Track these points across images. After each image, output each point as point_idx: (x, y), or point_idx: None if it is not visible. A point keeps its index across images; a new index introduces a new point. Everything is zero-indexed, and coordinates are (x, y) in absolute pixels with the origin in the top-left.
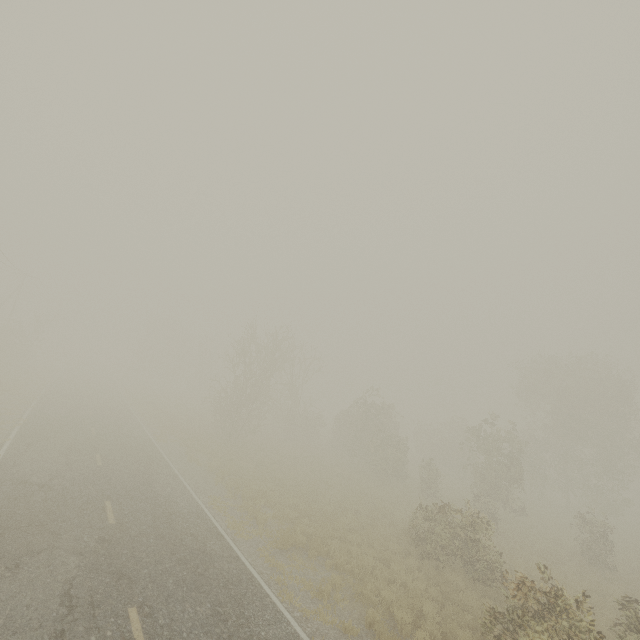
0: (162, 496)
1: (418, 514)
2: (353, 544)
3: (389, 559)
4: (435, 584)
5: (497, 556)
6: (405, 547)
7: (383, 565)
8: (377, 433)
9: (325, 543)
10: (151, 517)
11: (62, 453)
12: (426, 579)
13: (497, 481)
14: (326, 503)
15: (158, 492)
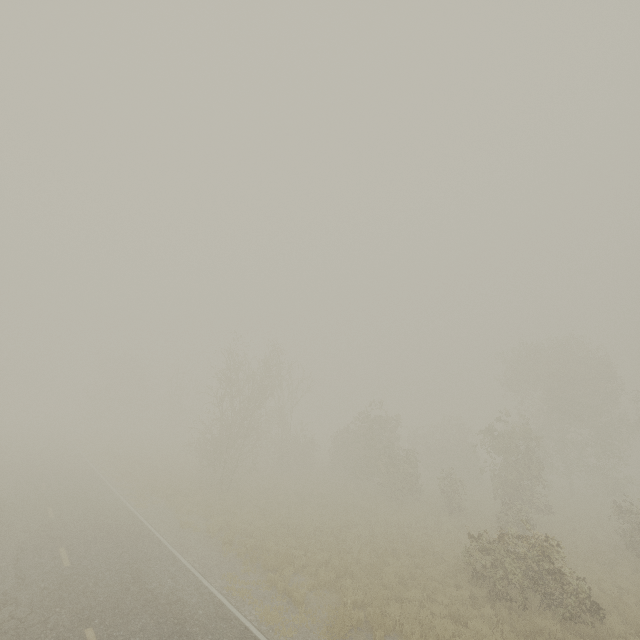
0: (163, 596)
1: (475, 546)
2: (412, 602)
3: (462, 614)
4: (526, 637)
5: (581, 583)
6: (467, 589)
7: (455, 623)
8: (384, 450)
9: (384, 612)
10: (157, 639)
11: (10, 559)
12: (515, 633)
13: (518, 481)
14: (357, 549)
15: (156, 590)
